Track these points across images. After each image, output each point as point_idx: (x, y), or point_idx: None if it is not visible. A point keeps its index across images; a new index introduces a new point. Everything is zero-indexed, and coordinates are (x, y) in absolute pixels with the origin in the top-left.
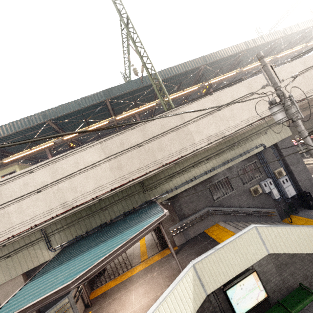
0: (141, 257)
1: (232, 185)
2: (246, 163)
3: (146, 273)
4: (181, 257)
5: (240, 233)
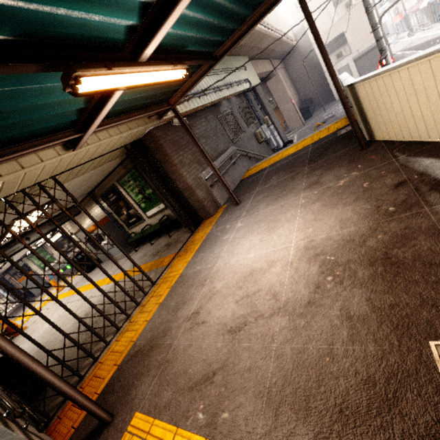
0: (153, 269)
1: (240, 123)
2: (240, 101)
3: (217, 242)
4: (254, 193)
5: (344, 74)
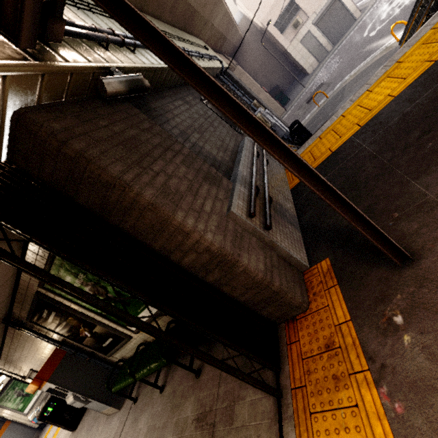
0: None
1: None
2: None
3: None
4: (437, 203)
5: None
